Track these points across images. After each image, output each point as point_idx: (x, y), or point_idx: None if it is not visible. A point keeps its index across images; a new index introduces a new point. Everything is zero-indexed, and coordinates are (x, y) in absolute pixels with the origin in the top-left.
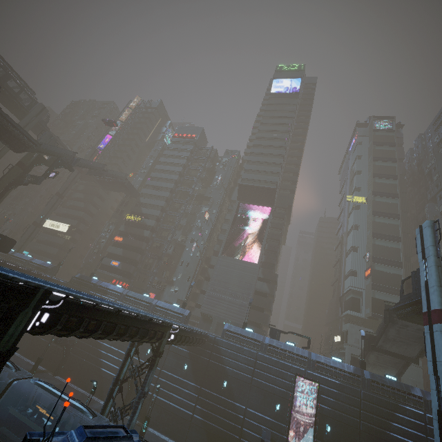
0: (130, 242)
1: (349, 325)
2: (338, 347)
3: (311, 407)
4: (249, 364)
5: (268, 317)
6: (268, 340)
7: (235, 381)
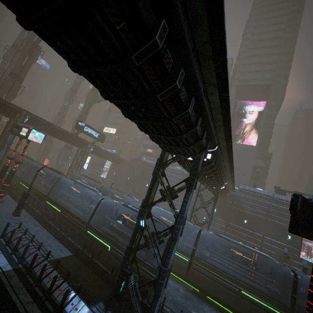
0: None
1: None
2: None
3: None
4: (264, 210)
5: (264, 184)
6: (277, 195)
7: (253, 220)
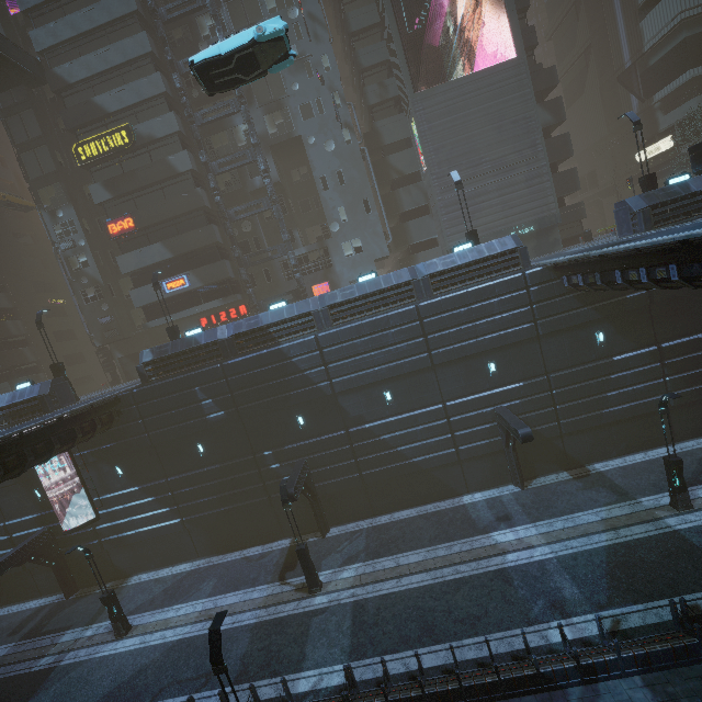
0: (162, 213)
1: (699, 100)
2: (650, 167)
3: None
4: None
5: (574, 173)
6: None
7: None
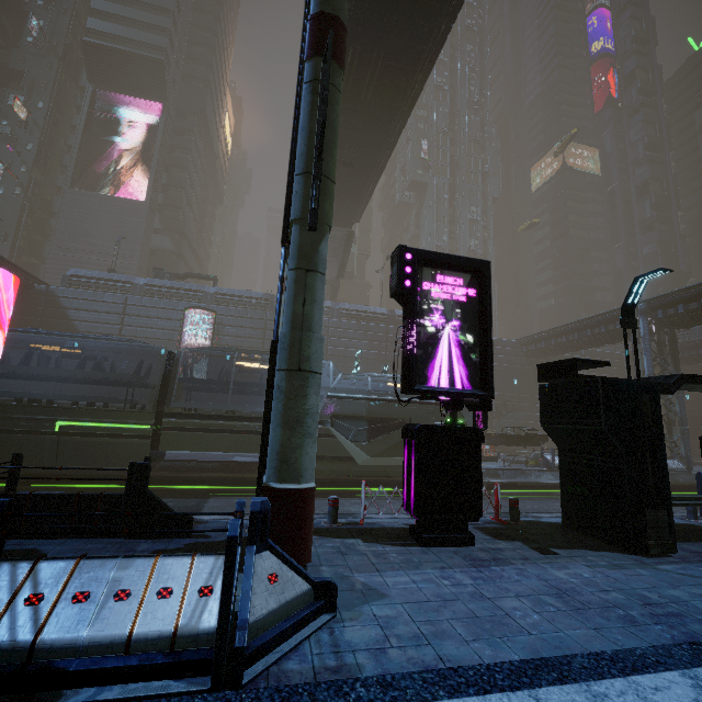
0: None
1: None
2: None
3: (208, 341)
4: (115, 312)
5: None
6: (146, 280)
7: None
